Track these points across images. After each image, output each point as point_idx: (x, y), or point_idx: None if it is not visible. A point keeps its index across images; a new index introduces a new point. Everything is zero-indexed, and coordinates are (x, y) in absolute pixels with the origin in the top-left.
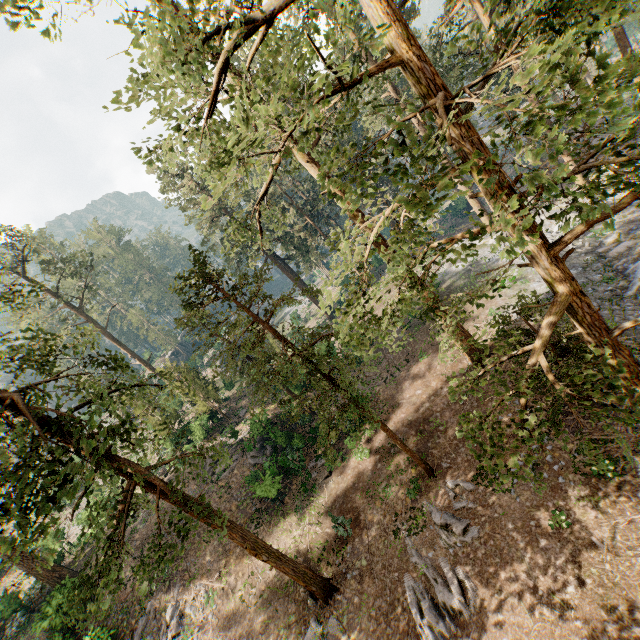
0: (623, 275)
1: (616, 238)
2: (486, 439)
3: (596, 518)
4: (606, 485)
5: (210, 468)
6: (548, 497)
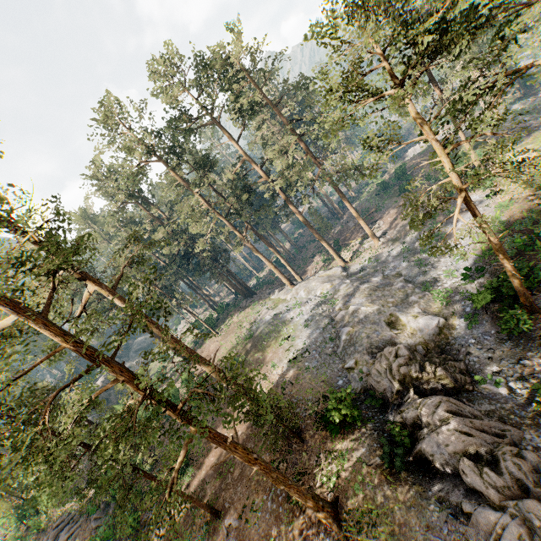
0: (339, 336)
1: (340, 307)
2: (252, 477)
3: (290, 539)
4: (299, 510)
5: (51, 540)
6: (273, 525)
